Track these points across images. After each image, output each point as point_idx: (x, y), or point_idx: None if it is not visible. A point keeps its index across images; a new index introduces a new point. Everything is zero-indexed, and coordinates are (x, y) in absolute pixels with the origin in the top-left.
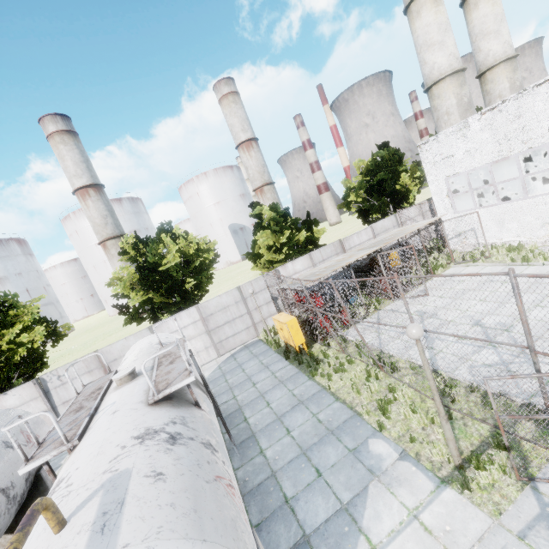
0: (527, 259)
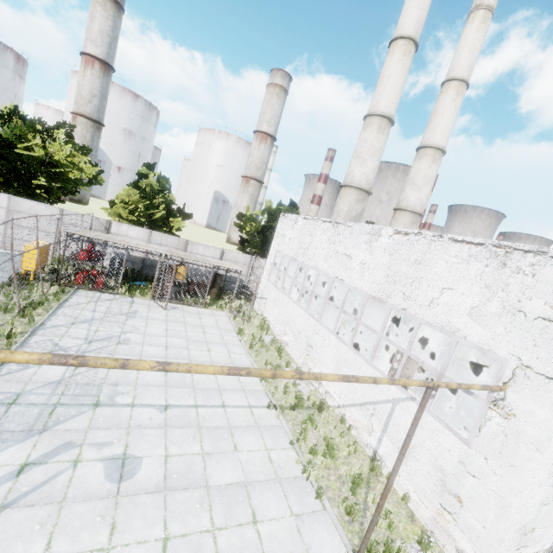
0: (241, 332)
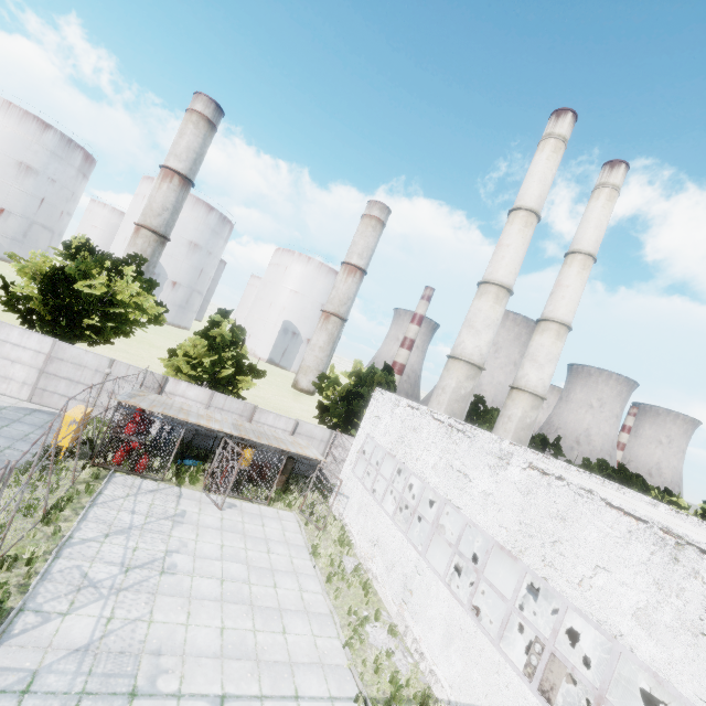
0: (316, 553)
